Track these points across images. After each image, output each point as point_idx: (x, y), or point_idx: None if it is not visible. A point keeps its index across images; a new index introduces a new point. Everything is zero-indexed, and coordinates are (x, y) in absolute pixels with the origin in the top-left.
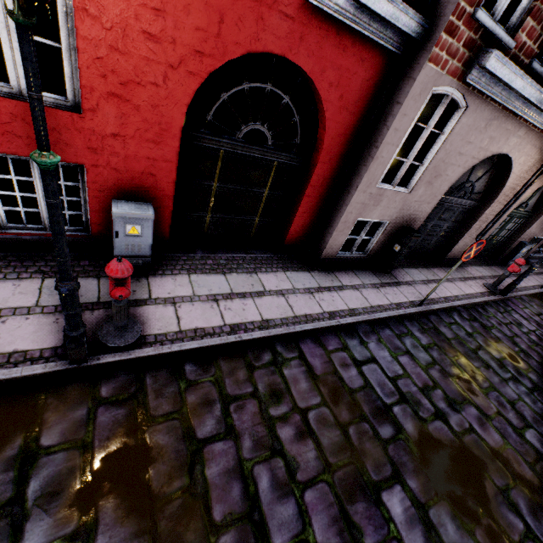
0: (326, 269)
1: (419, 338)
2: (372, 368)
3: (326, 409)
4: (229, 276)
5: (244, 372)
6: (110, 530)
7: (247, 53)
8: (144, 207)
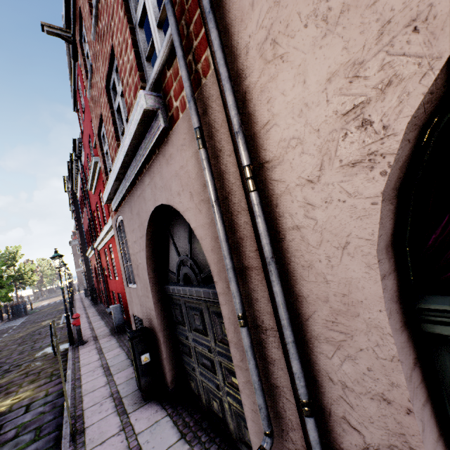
0: None
1: (24, 449)
2: (20, 411)
3: (12, 397)
4: (116, 343)
5: (52, 370)
6: (17, 371)
7: None
8: (116, 305)
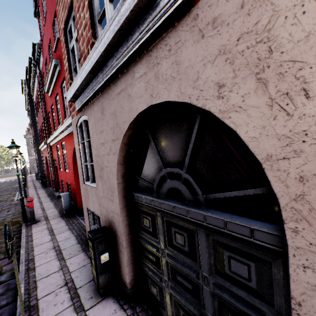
0: (85, 248)
1: None
2: None
3: None
4: (65, 226)
5: None
6: None
7: (74, 148)
8: (66, 193)
